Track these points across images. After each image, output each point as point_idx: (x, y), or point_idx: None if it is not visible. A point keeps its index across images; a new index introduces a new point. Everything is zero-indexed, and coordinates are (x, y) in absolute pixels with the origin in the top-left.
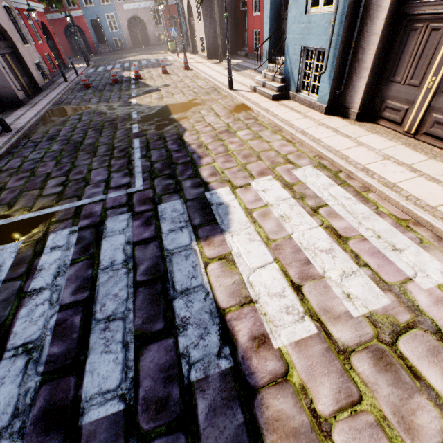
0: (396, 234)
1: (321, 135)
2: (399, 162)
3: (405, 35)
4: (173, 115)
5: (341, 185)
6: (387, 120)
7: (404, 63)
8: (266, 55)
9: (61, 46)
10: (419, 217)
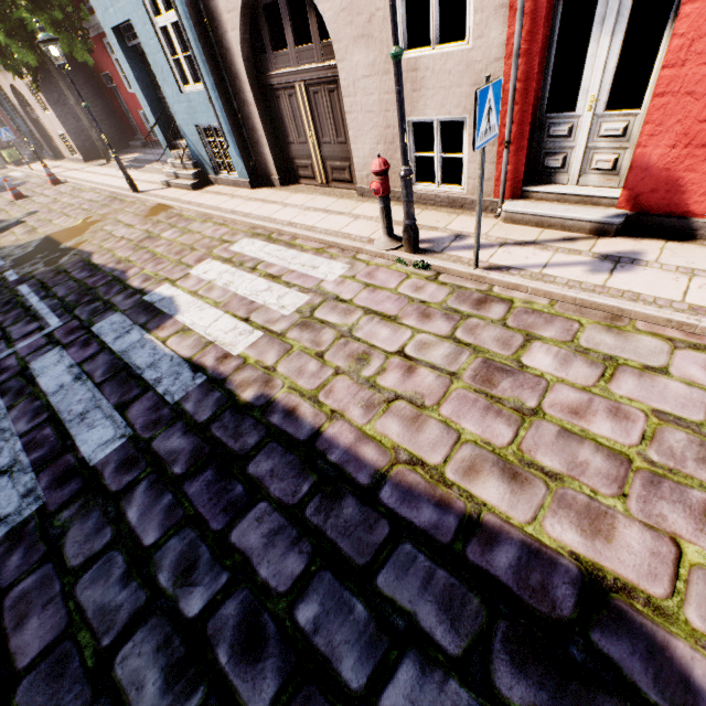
0: (315, 259)
1: (251, 209)
2: (317, 209)
3: (276, 102)
4: (65, 244)
5: (274, 243)
6: (305, 178)
7: (288, 125)
8: (163, 142)
9: None
10: (329, 242)
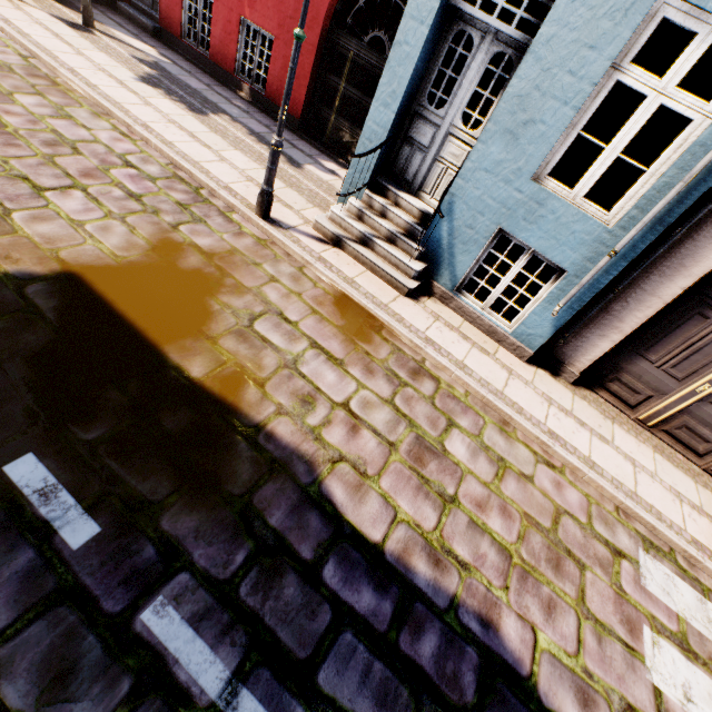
0: None
1: (580, 442)
2: (692, 504)
3: (687, 314)
4: (178, 362)
5: (706, 594)
6: (613, 395)
7: (670, 344)
8: (364, 169)
9: None
10: None
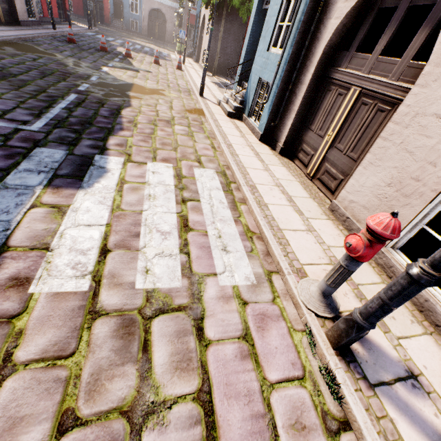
0: (236, 239)
1: (242, 152)
2: (285, 191)
3: (324, 93)
4: (130, 92)
5: (226, 191)
6: (300, 161)
7: (319, 115)
8: (237, 78)
9: (75, 2)
10: (263, 232)
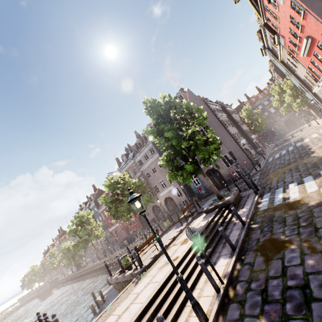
0: None
1: None
2: None
3: None
4: (301, 137)
5: None
6: None
7: None
8: None
9: None
10: None
